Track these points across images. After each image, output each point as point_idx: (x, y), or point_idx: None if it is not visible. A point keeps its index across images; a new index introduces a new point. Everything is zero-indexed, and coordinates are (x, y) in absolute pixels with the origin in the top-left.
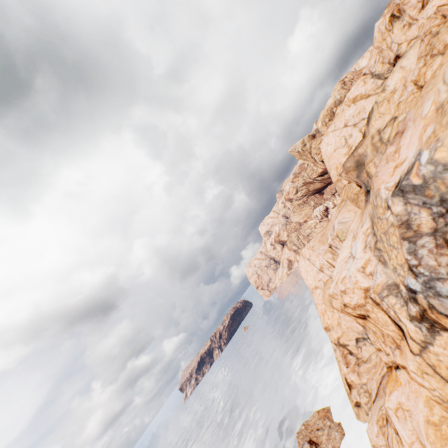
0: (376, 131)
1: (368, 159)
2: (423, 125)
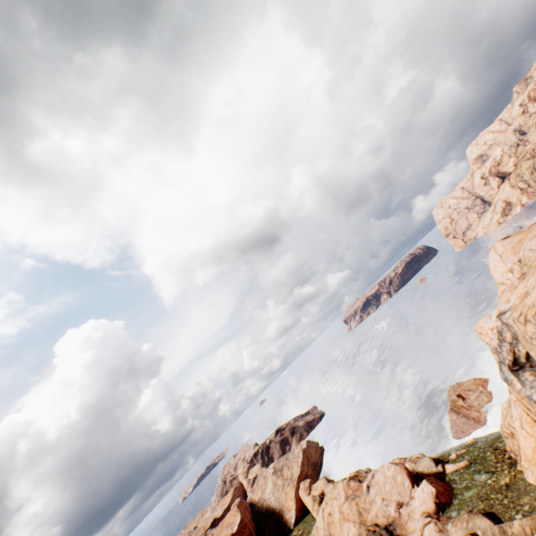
0: None
1: None
2: (521, 293)
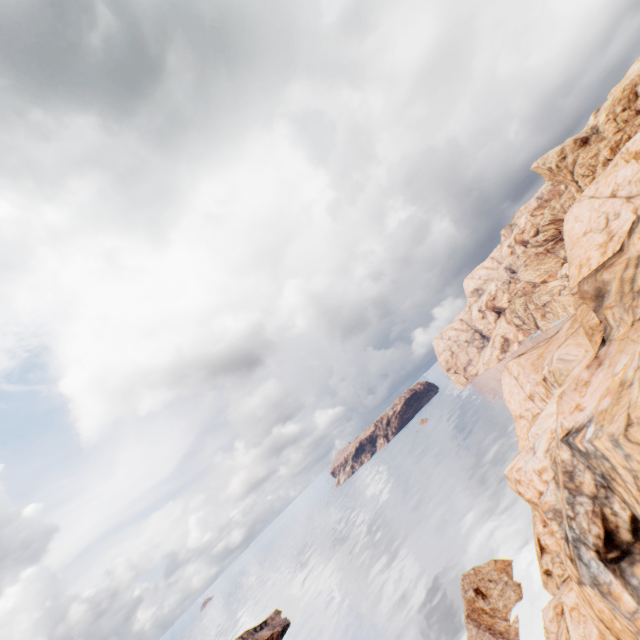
0: (635, 256)
1: (608, 302)
2: (608, 387)
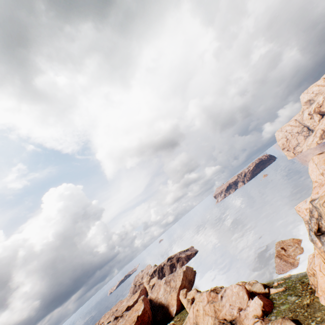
0: None
1: None
2: None
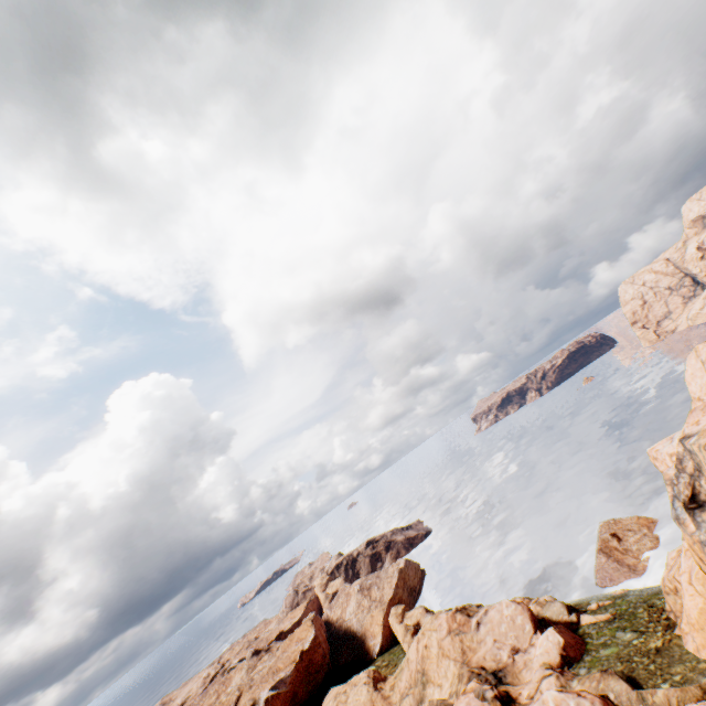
0: None
1: None
2: None
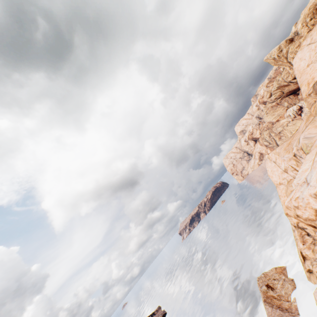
0: None
1: None
2: None
